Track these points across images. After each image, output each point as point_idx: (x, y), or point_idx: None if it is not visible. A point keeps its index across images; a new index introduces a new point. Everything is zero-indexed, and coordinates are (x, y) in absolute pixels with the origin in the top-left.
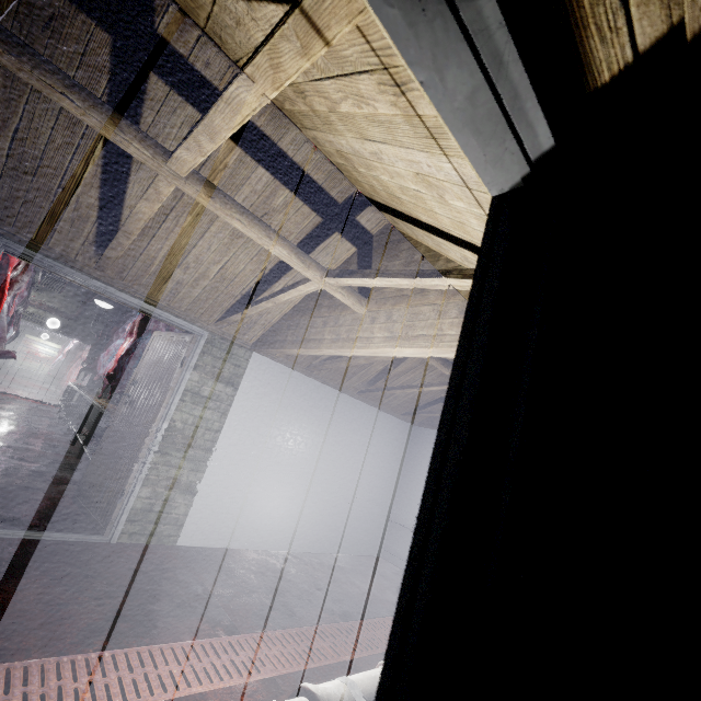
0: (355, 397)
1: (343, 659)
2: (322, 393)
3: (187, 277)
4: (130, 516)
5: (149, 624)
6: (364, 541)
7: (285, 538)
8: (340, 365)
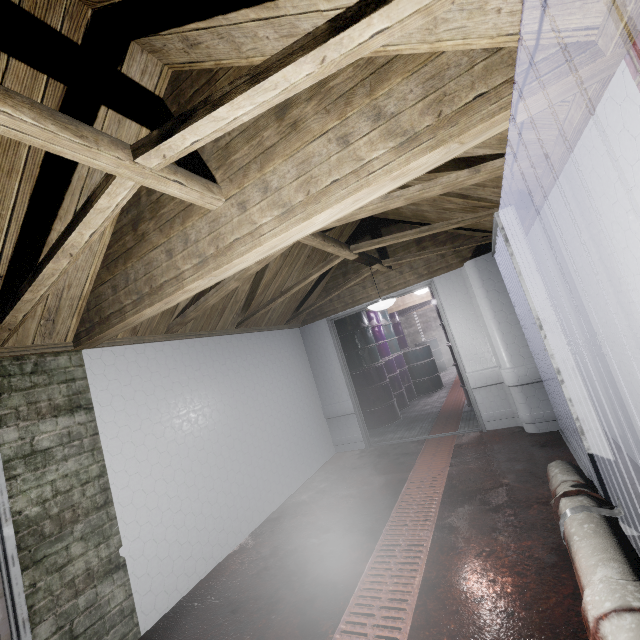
0: (236, 332)
1: (418, 585)
2: (201, 349)
3: None
4: None
5: None
6: (318, 453)
7: (255, 511)
8: (207, 305)
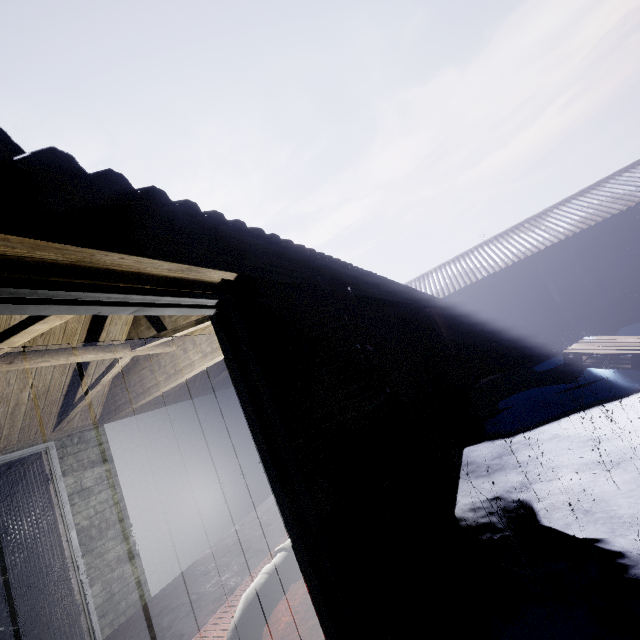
0: (207, 393)
1: None
2: (181, 410)
3: (2, 417)
4: (99, 614)
5: (178, 639)
6: None
7: (227, 521)
8: (180, 384)
